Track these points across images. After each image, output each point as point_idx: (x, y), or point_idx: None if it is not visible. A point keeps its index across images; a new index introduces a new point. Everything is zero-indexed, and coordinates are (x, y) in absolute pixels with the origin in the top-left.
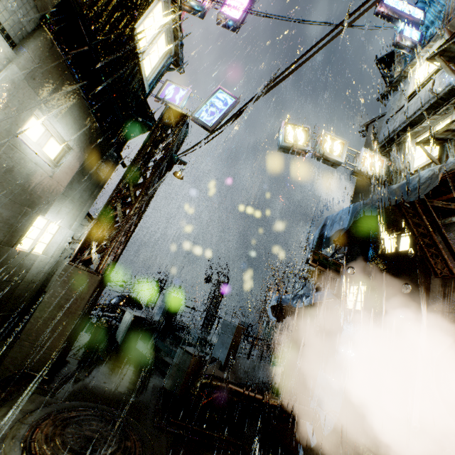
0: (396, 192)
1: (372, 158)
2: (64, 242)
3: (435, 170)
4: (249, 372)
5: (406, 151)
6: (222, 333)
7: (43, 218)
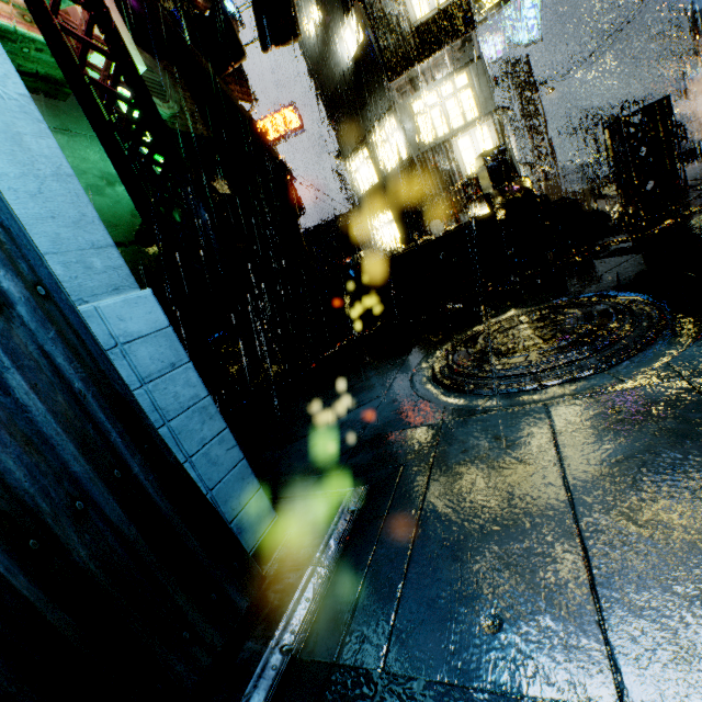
0: None
1: None
2: None
3: None
4: None
5: None
6: None
7: None
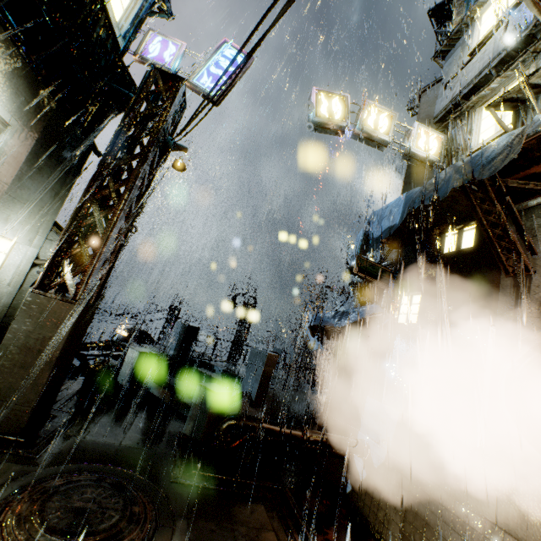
0: (463, 169)
1: (427, 135)
2: (24, 263)
3: (516, 135)
4: (285, 404)
5: (469, 124)
6: (250, 363)
7: None
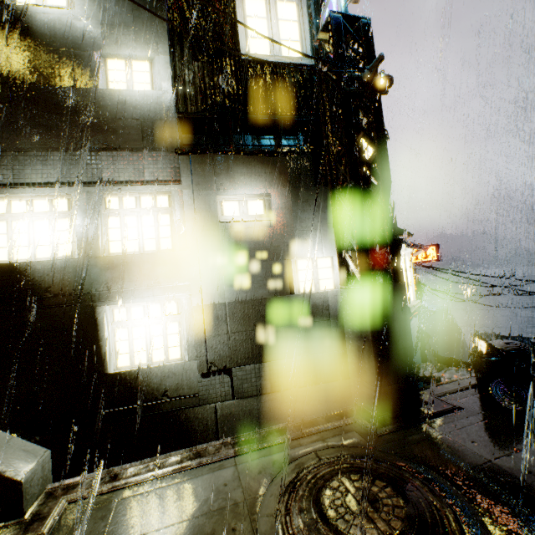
0: None
1: None
2: None
3: None
4: None
5: None
6: None
7: (304, 260)
